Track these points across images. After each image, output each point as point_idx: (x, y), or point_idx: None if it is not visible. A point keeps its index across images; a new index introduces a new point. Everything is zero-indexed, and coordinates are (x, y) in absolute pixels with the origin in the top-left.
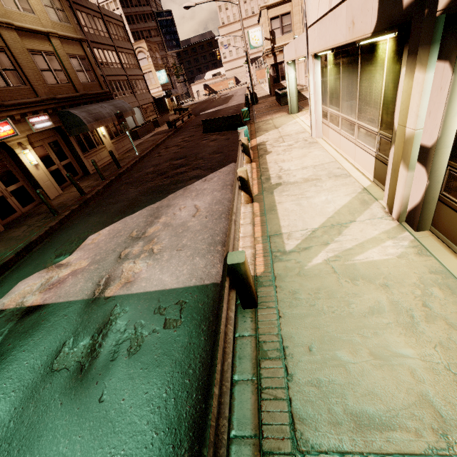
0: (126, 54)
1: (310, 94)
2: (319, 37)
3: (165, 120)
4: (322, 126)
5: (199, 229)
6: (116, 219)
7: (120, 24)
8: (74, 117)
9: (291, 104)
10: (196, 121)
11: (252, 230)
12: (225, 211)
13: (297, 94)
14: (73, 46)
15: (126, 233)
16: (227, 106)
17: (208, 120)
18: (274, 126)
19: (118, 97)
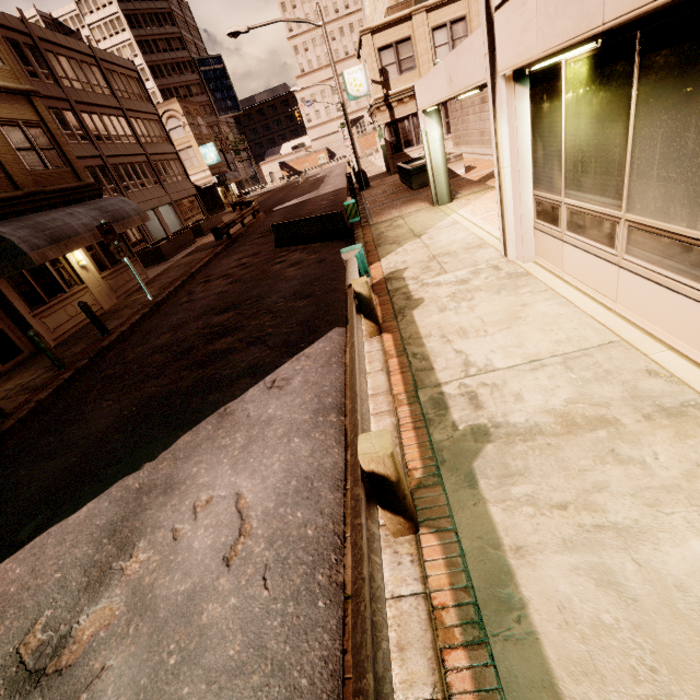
0: (144, 121)
1: (501, 167)
2: (546, 14)
3: (214, 223)
4: (534, 235)
5: (236, 664)
6: (22, 534)
7: (132, 75)
8: None
9: (437, 188)
10: (266, 224)
11: None
12: (325, 549)
13: (447, 169)
14: (10, 104)
15: (13, 627)
16: (318, 193)
17: (284, 224)
18: (411, 231)
19: (132, 190)
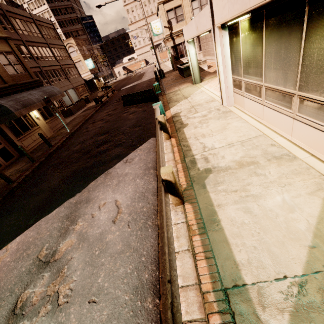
0: (58, 49)
1: (218, 66)
2: (231, 2)
3: (94, 96)
4: (233, 95)
5: (120, 251)
6: (30, 222)
7: (50, 26)
8: (1, 107)
9: (194, 76)
10: (118, 96)
11: (194, 271)
12: (150, 214)
13: (198, 67)
14: None
15: (34, 250)
16: (141, 81)
17: (126, 95)
18: (183, 96)
19: (55, 82)
